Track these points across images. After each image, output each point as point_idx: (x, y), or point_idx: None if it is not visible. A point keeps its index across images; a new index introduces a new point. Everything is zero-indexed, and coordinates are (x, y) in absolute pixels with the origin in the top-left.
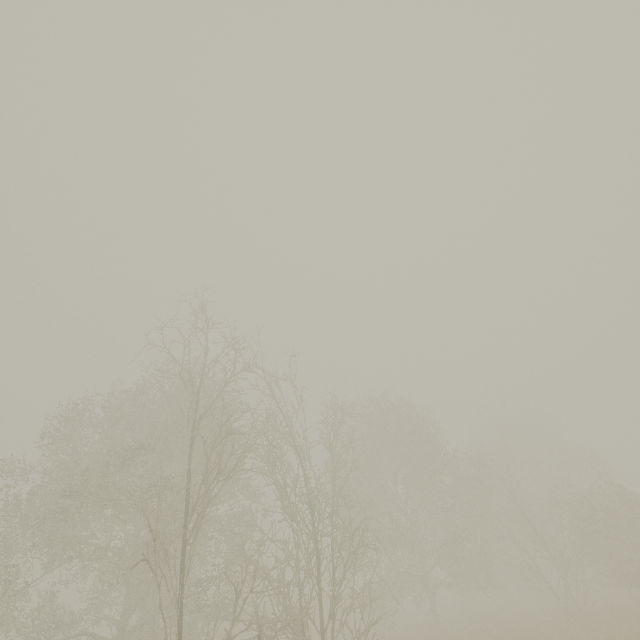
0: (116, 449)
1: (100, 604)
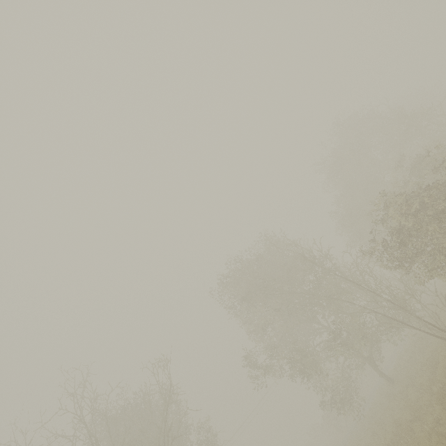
0: None
1: None
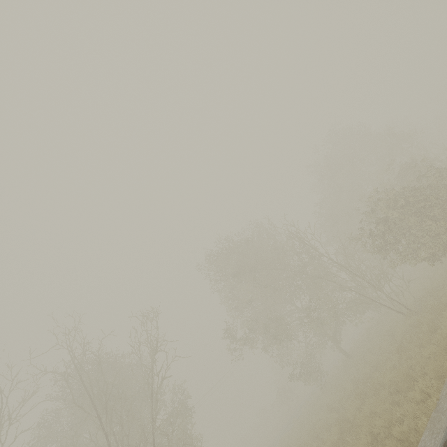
0: None
1: None
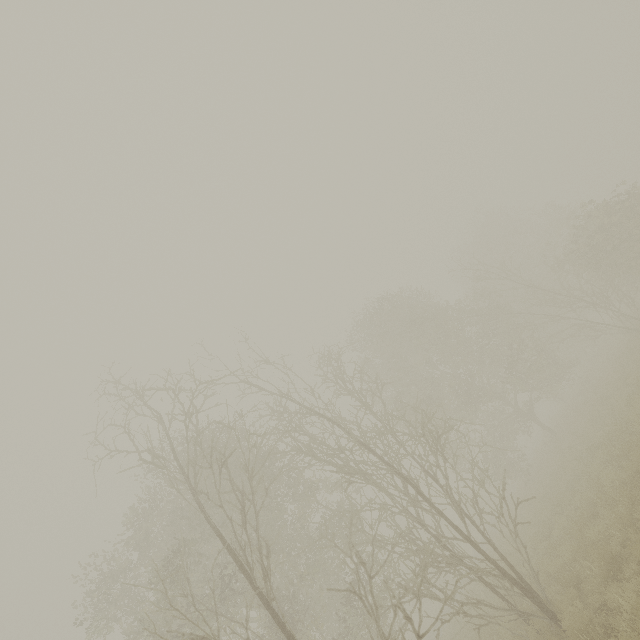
0: (156, 575)
1: None
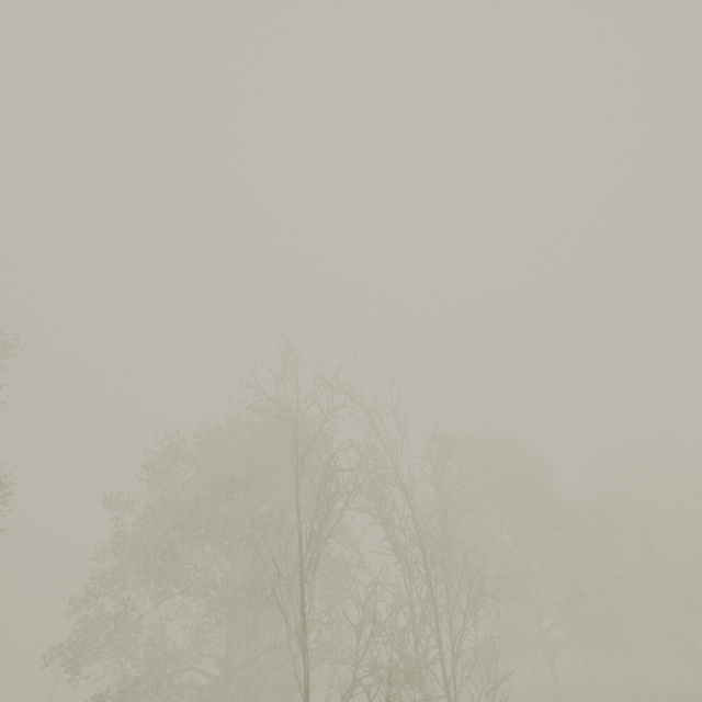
0: (218, 485)
1: (202, 641)
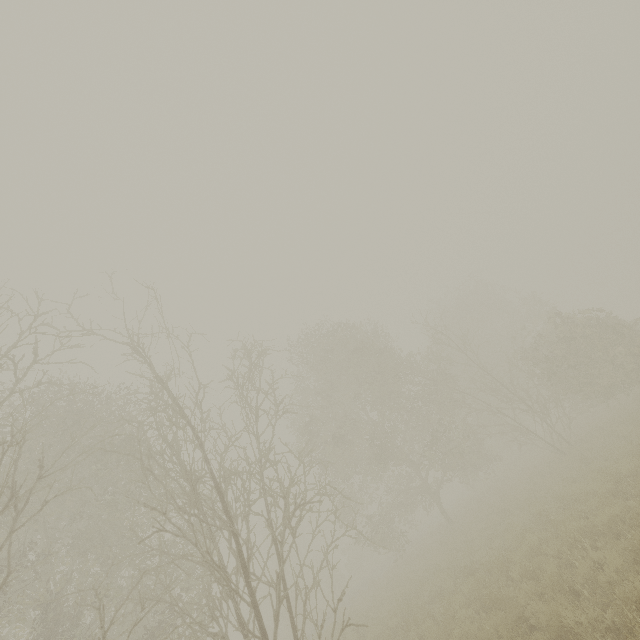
0: None
1: None
